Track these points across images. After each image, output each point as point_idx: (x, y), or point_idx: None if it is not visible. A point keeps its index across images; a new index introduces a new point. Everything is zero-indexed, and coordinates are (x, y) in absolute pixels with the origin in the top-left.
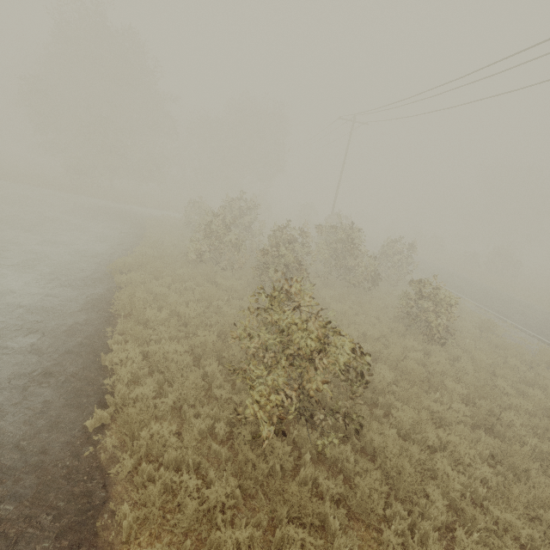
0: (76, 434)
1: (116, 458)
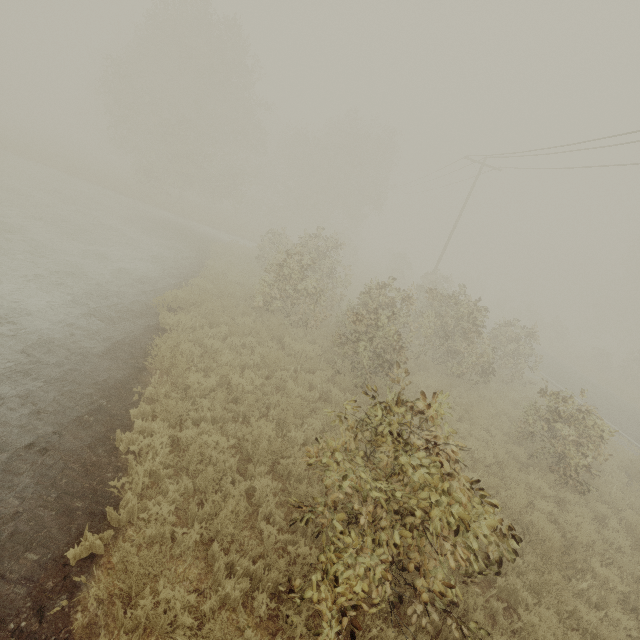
0: (51, 566)
1: (97, 627)
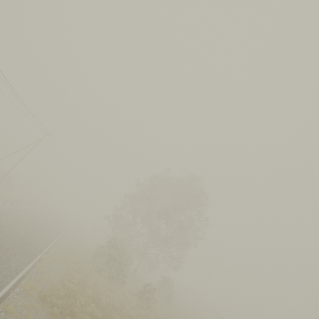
0: None
1: None
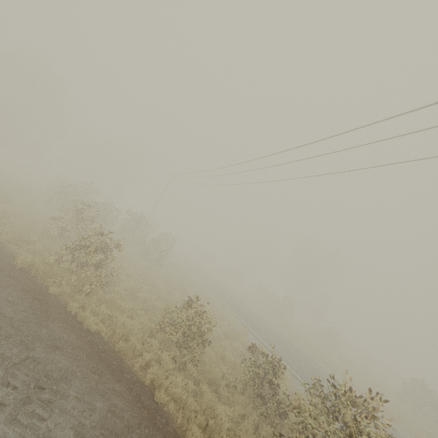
0: None
1: None
